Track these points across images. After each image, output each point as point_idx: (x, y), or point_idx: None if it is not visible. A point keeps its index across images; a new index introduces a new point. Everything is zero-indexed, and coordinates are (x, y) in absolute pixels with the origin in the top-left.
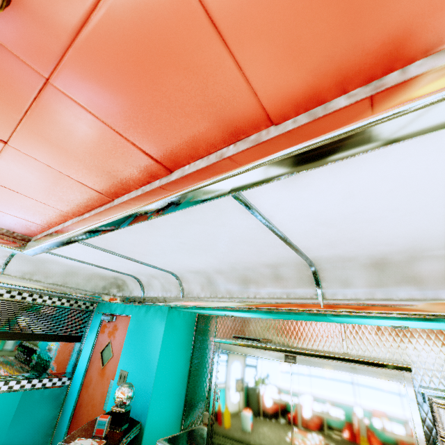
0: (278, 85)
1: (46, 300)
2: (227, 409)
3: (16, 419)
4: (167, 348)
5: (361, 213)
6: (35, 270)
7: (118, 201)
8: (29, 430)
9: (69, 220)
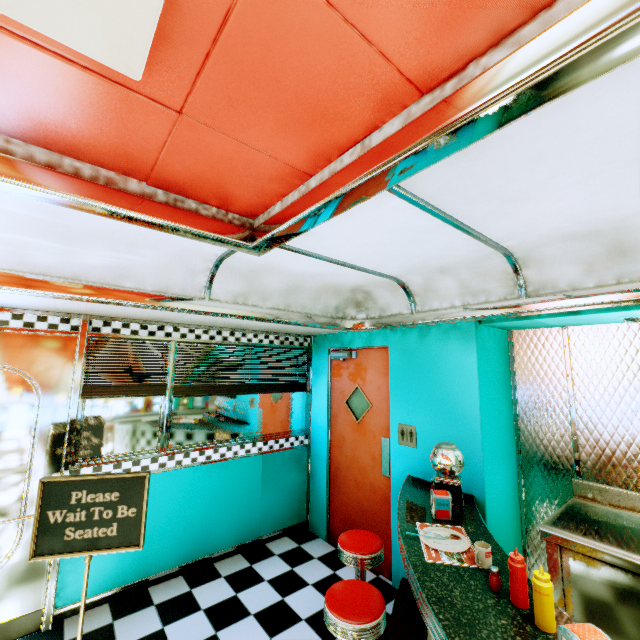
0: None
1: (250, 338)
2: None
3: (265, 486)
4: (486, 387)
5: None
6: (248, 290)
7: None
8: (282, 496)
9: (387, 120)
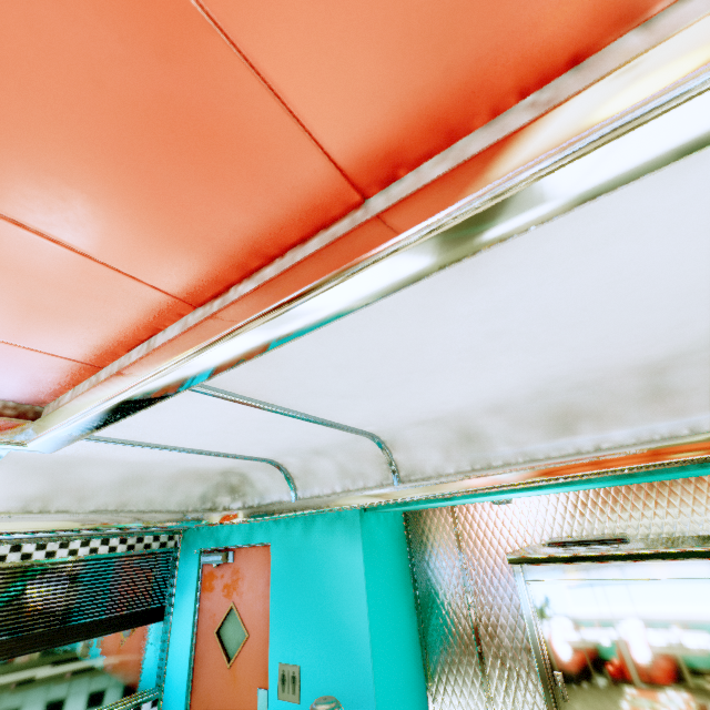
0: None
1: (76, 549)
2: None
3: None
4: (377, 595)
5: None
6: (53, 489)
7: (395, 194)
8: None
9: (168, 324)
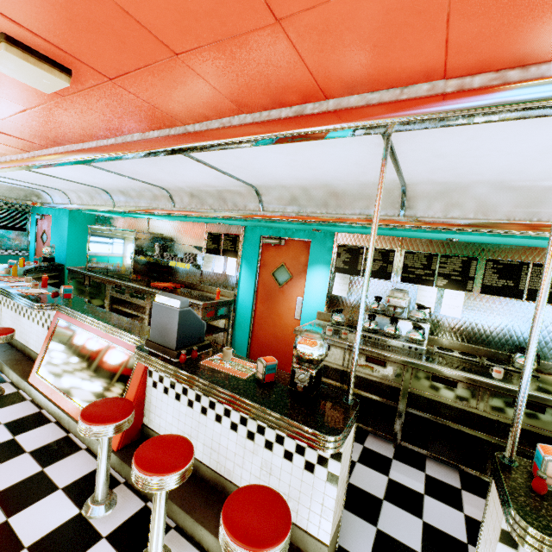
0: (2, 151)
1: None
2: (93, 253)
3: None
4: (74, 232)
5: (72, 176)
6: None
7: None
8: None
9: None
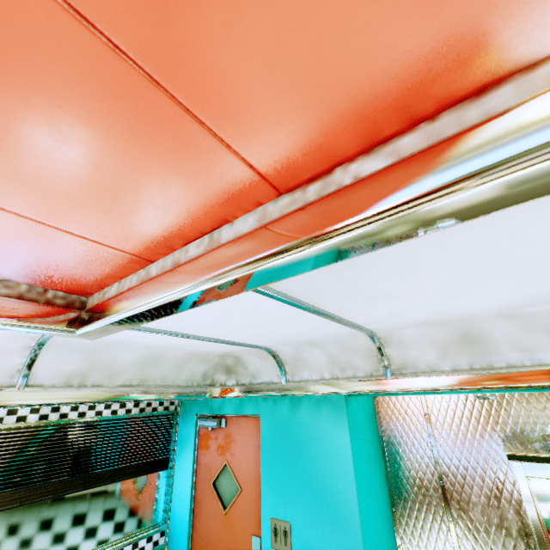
0: None
1: (101, 410)
2: None
3: None
4: (361, 470)
5: None
6: (89, 367)
7: None
8: None
9: (239, 215)
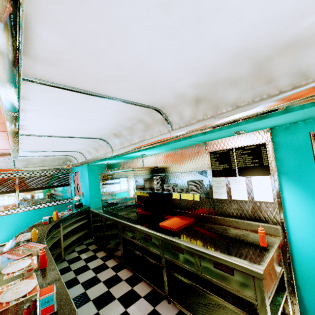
0: None
1: (45, 173)
2: (105, 195)
3: None
4: (92, 180)
5: (67, 129)
6: (28, 163)
7: None
8: None
9: None
